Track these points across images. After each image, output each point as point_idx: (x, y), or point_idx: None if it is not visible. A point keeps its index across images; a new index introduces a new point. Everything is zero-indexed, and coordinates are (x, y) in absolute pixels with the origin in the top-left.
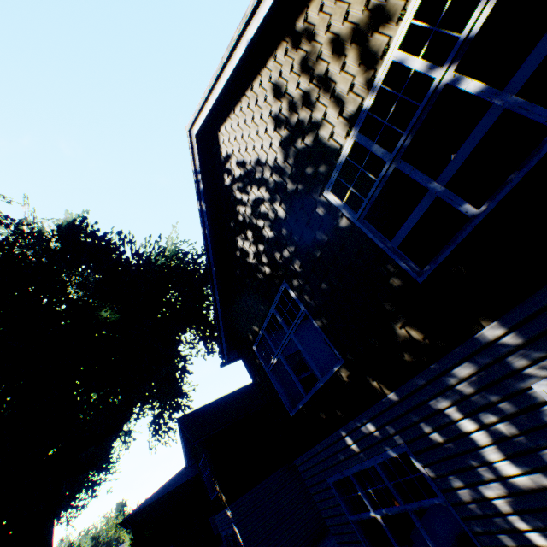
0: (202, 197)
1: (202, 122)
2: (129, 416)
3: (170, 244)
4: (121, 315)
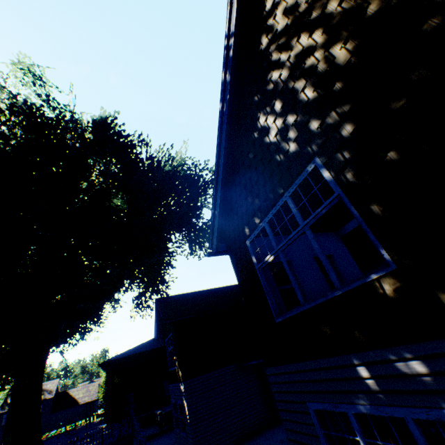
0: (228, 67)
1: None
2: (119, 287)
3: (178, 157)
4: (129, 206)
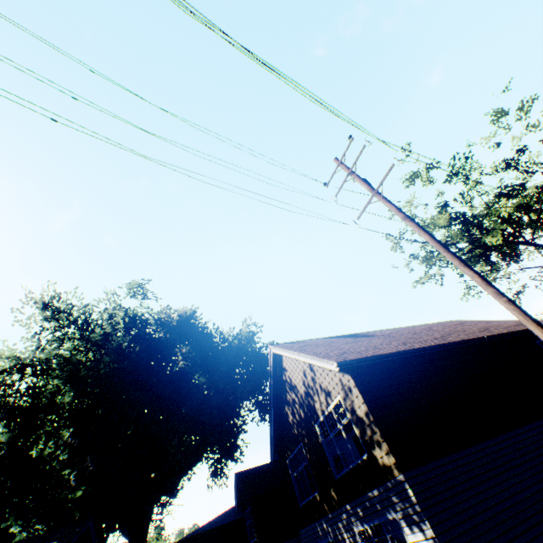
0: (271, 377)
1: (276, 352)
2: (201, 459)
3: (245, 328)
4: (206, 379)
